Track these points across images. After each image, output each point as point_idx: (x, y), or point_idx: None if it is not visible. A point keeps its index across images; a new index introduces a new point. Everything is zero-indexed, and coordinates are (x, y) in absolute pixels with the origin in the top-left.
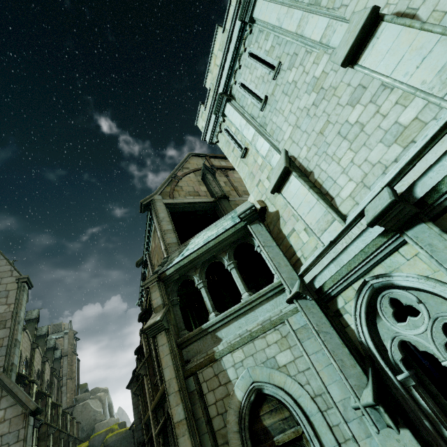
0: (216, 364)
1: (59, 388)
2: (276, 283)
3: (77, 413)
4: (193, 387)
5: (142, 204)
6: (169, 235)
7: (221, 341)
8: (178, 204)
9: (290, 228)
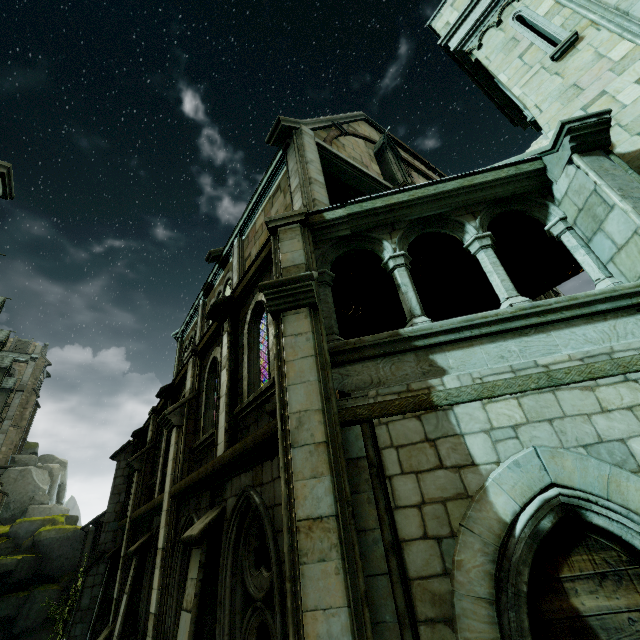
0: (435, 415)
1: None
2: (626, 287)
3: (8, 480)
4: (357, 451)
5: (279, 125)
6: (317, 188)
7: (442, 375)
8: (337, 160)
9: None
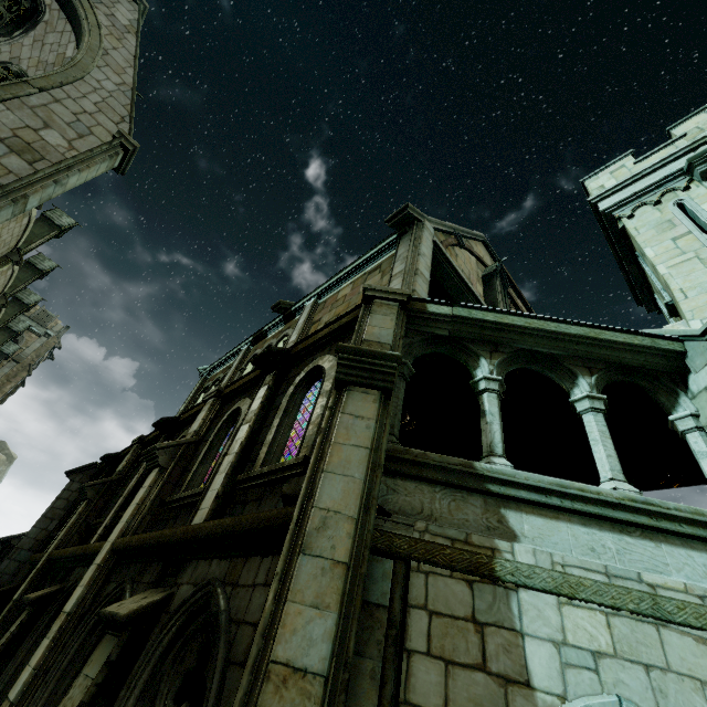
0: (492, 590)
1: None
2: None
3: None
4: (379, 595)
5: (405, 211)
6: (421, 282)
7: (512, 540)
8: (448, 265)
9: None
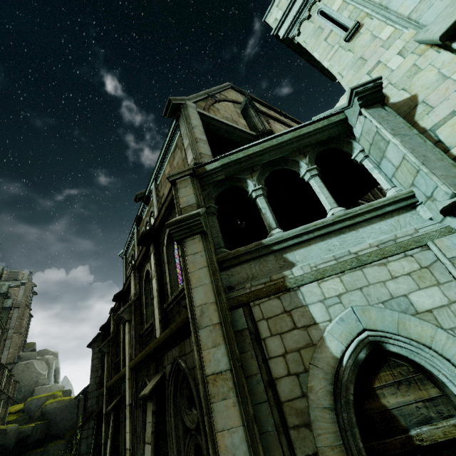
0: (289, 295)
1: (2, 340)
2: (402, 194)
3: (18, 372)
4: (241, 325)
5: (170, 103)
6: (202, 145)
7: (293, 267)
8: (214, 121)
9: (443, 113)
